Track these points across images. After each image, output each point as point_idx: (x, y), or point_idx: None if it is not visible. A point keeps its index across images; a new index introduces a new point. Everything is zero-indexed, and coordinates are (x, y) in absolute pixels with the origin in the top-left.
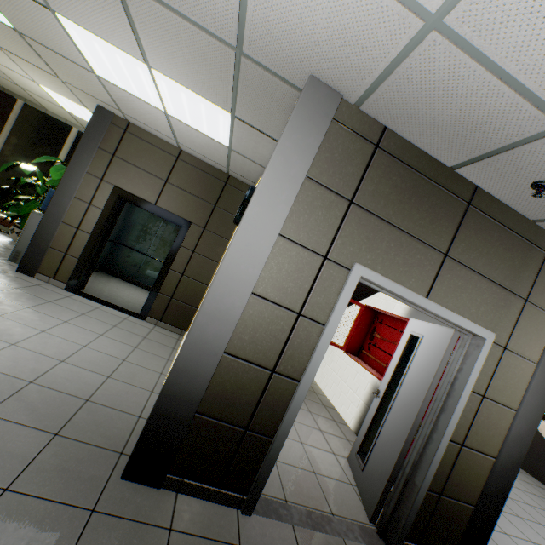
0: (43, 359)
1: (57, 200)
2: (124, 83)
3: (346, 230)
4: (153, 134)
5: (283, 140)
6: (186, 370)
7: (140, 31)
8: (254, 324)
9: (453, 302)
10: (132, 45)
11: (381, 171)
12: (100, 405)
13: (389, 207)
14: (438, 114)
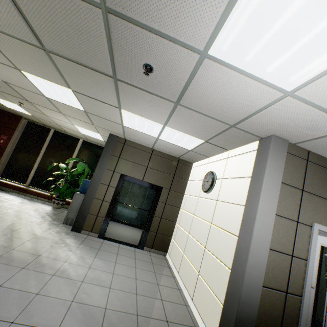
0: (129, 295)
1: (91, 186)
2: (139, 129)
3: (303, 205)
4: (138, 143)
5: (268, 167)
6: (246, 301)
7: (172, 117)
8: (272, 266)
9: None
10: (161, 120)
11: (312, 172)
12: (175, 323)
13: (320, 189)
14: None
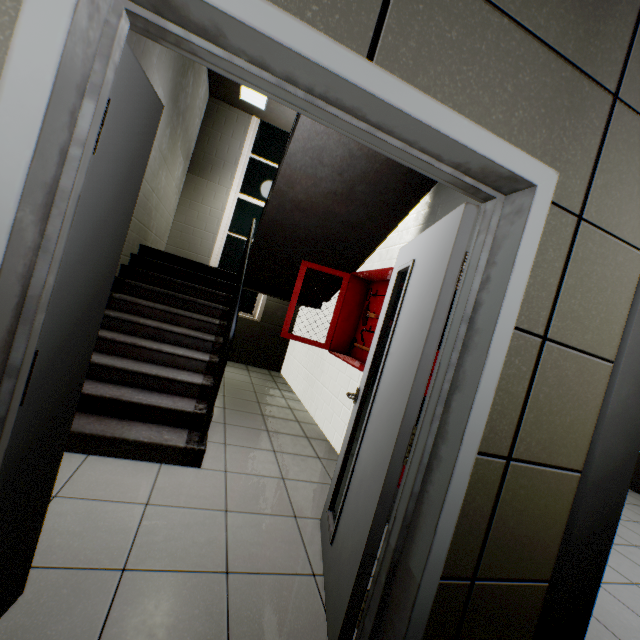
0: None
1: None
2: None
3: None
4: None
5: None
6: None
7: None
8: None
9: (444, 91)
10: None
11: None
12: None
13: None
14: None
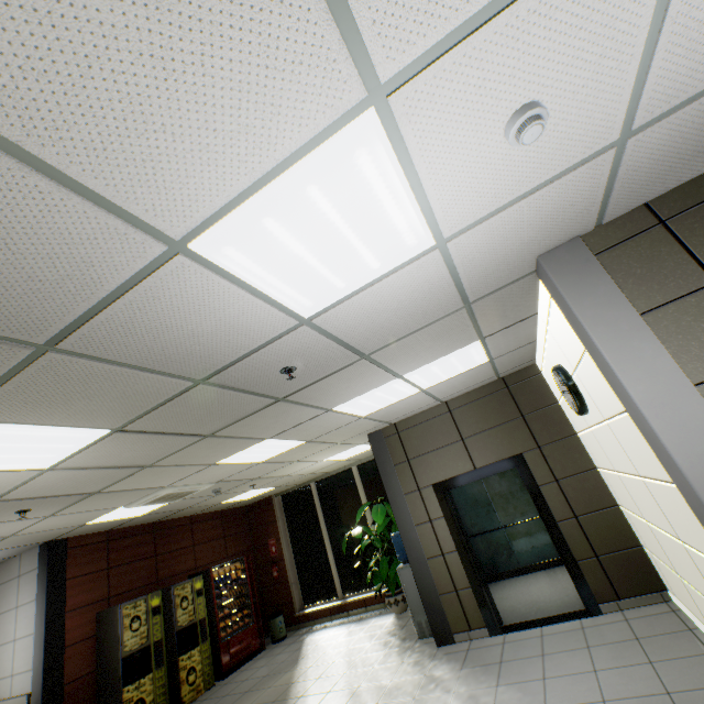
0: None
1: (407, 541)
2: (384, 403)
3: None
4: (416, 413)
5: (582, 316)
6: None
7: (389, 366)
8: None
9: None
10: (385, 377)
11: (700, 229)
12: None
13: None
14: (695, 146)
